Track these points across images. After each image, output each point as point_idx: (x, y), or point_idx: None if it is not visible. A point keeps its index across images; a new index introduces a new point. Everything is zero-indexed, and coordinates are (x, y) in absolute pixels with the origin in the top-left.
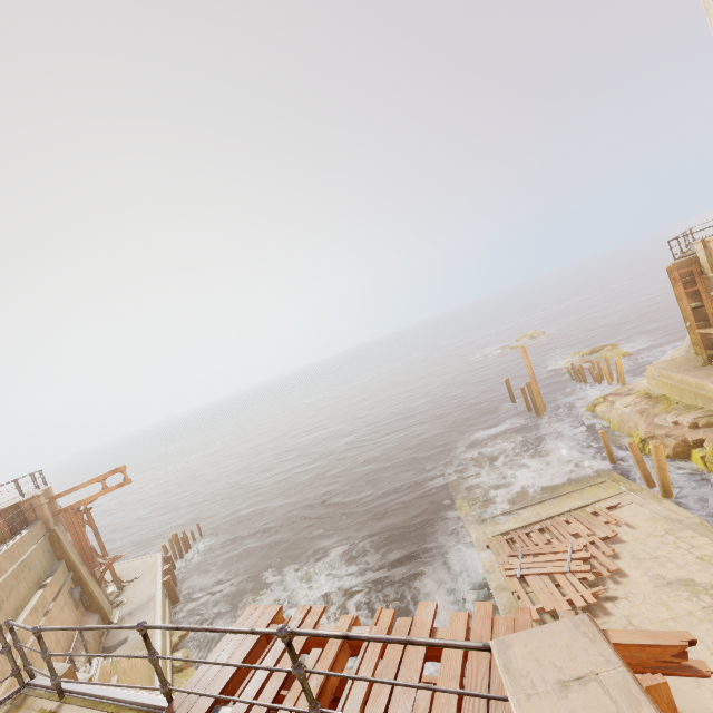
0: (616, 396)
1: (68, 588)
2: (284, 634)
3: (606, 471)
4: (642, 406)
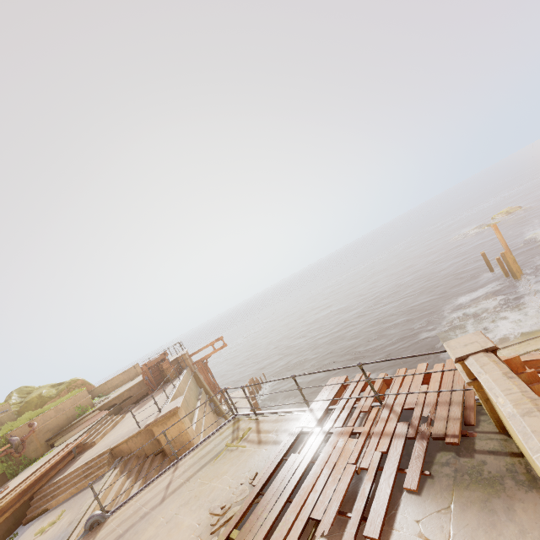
0: None
1: (208, 403)
2: (360, 365)
3: None
4: None
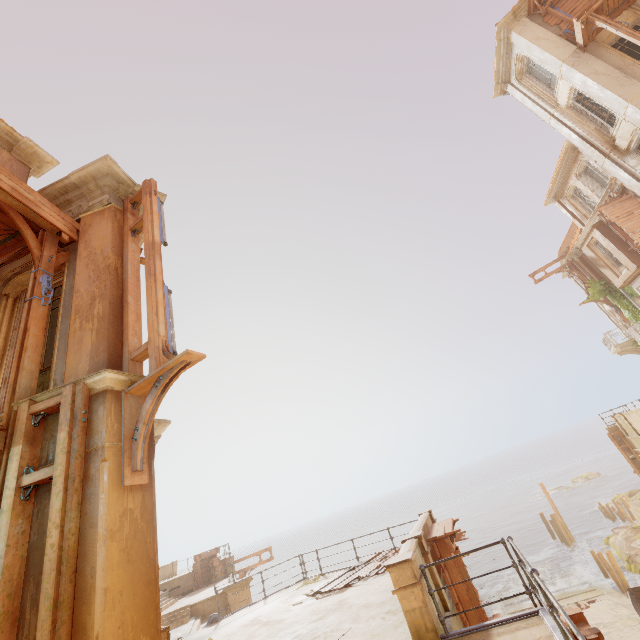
0: (620, 528)
1: None
2: (388, 528)
3: (600, 583)
4: (627, 534)
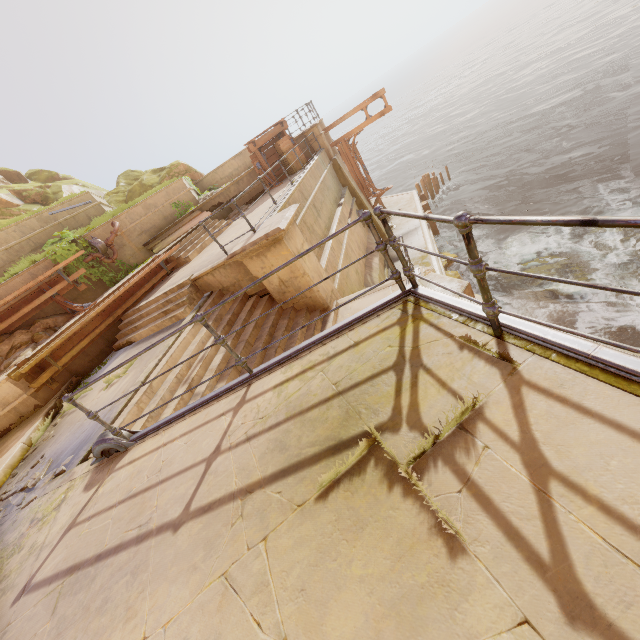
0: None
1: (355, 210)
2: None
3: None
4: None
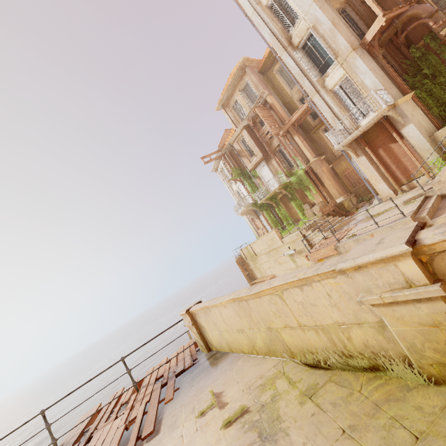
0: None
1: None
2: (123, 358)
3: None
4: None
